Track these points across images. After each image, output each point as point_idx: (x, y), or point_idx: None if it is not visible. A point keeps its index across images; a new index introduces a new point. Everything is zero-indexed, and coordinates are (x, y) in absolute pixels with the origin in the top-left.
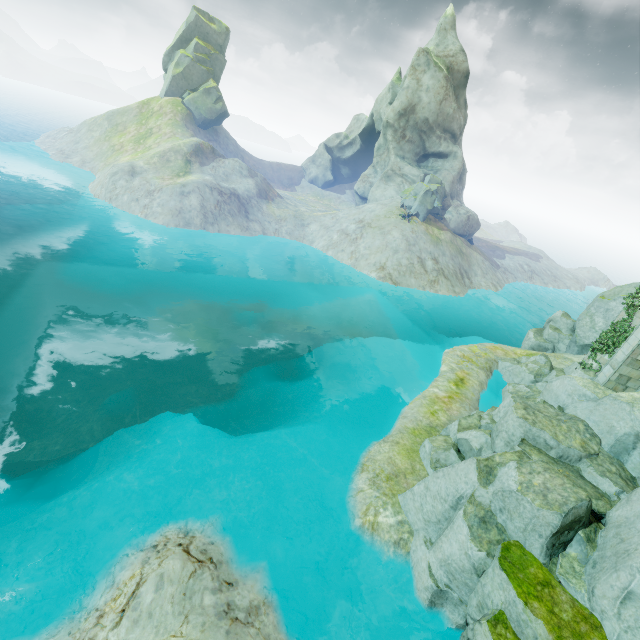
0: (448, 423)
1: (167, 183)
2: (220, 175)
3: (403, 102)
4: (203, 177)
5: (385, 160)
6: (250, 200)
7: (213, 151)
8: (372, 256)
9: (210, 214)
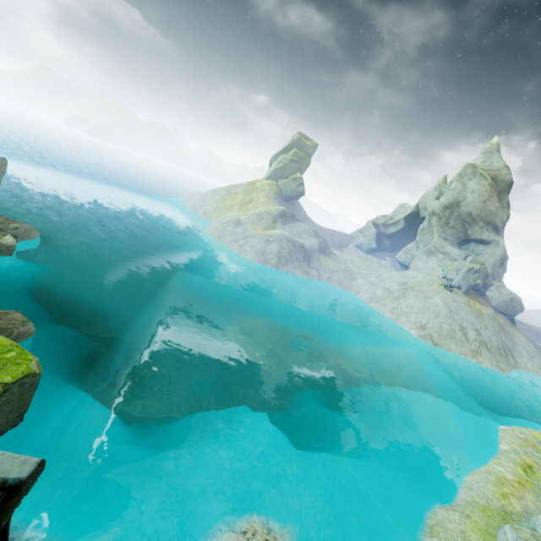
0: (525, 514)
1: (258, 233)
2: (294, 232)
3: (449, 198)
4: (283, 232)
5: (428, 239)
6: (312, 253)
7: (292, 216)
8: (413, 315)
9: (283, 258)
